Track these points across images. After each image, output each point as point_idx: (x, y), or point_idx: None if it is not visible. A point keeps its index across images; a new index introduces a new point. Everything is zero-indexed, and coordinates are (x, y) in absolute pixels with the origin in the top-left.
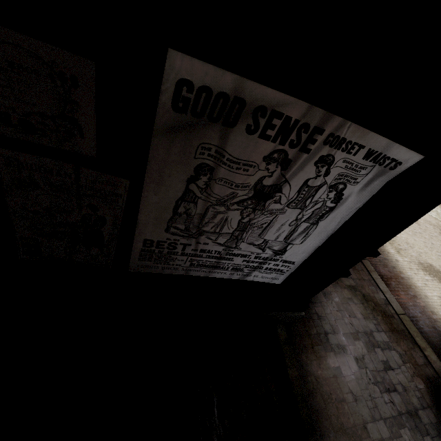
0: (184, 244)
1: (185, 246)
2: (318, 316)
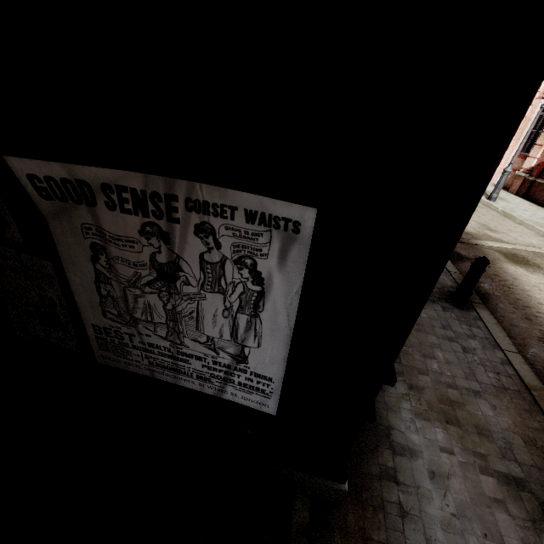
0: (129, 334)
1: (131, 336)
2: (401, 511)
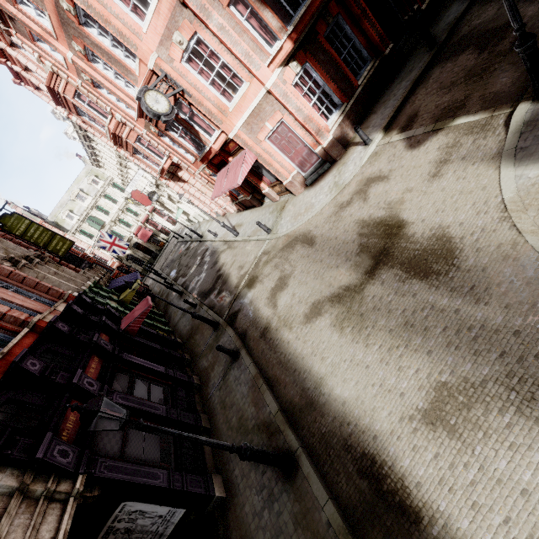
0: None
1: None
2: (236, 477)
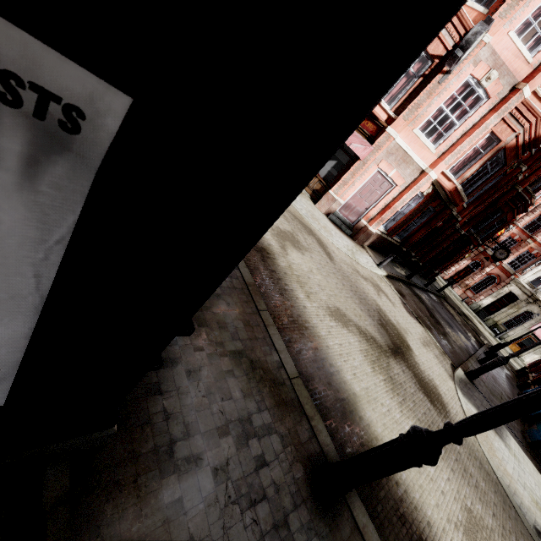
0: None
1: None
2: (166, 415)
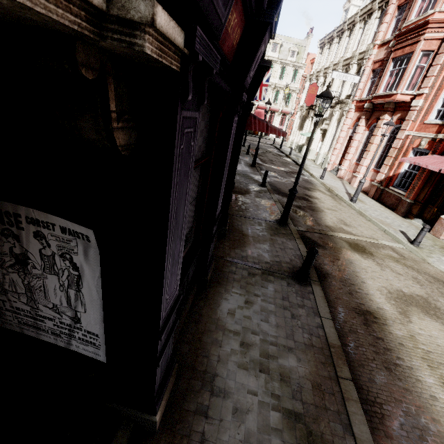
0: (2, 300)
1: (4, 302)
2: (202, 438)
